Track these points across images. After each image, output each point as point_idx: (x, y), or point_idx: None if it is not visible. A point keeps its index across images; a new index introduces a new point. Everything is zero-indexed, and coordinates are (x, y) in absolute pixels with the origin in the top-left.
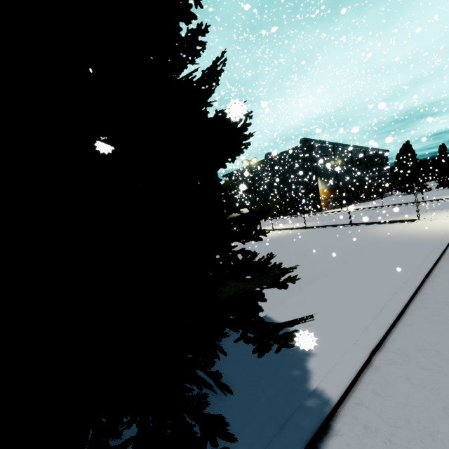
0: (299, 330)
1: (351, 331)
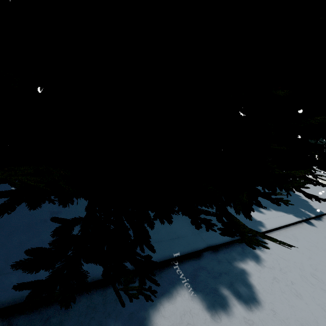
0: (299, 195)
1: (322, 204)
